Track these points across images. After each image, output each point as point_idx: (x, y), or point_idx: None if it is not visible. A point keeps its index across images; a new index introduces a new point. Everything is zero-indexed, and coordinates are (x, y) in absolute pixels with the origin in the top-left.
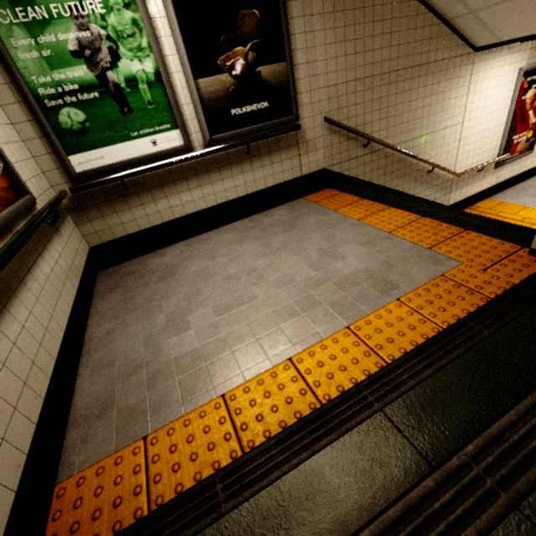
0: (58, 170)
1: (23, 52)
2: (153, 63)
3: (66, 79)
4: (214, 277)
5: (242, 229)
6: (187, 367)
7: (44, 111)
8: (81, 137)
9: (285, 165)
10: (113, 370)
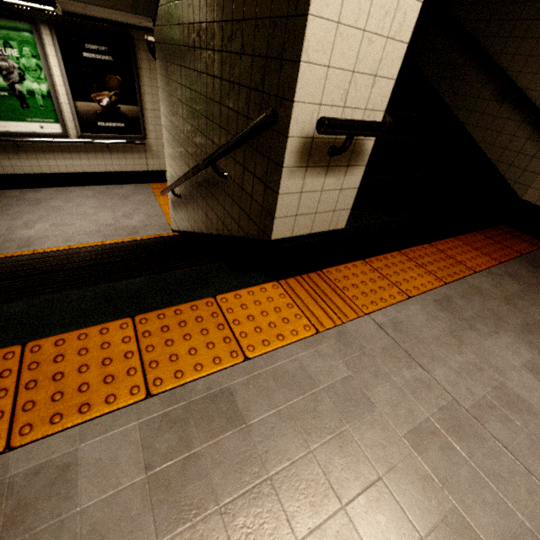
0: None
1: None
2: (47, 87)
3: None
4: (61, 211)
5: (97, 192)
6: (24, 241)
7: None
8: None
9: (136, 161)
10: None
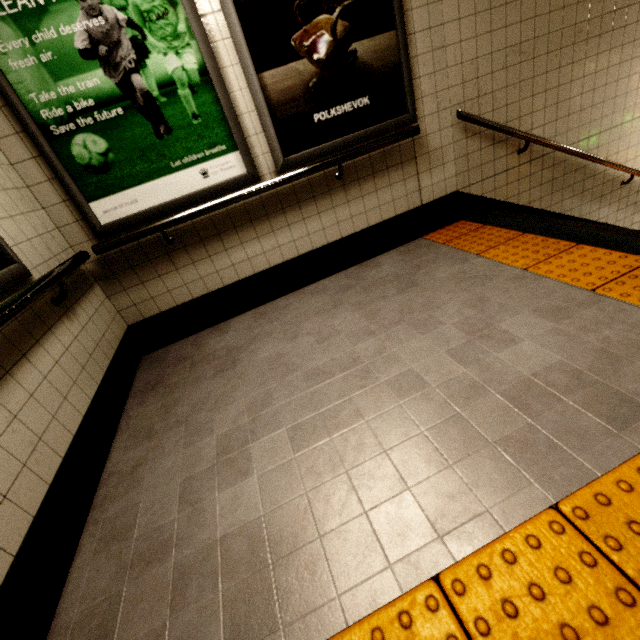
0: (77, 223)
1: (14, 59)
2: (196, 54)
3: (77, 93)
4: (293, 372)
5: (335, 290)
6: (239, 562)
7: (52, 142)
8: (104, 175)
9: (396, 191)
10: (127, 548)
